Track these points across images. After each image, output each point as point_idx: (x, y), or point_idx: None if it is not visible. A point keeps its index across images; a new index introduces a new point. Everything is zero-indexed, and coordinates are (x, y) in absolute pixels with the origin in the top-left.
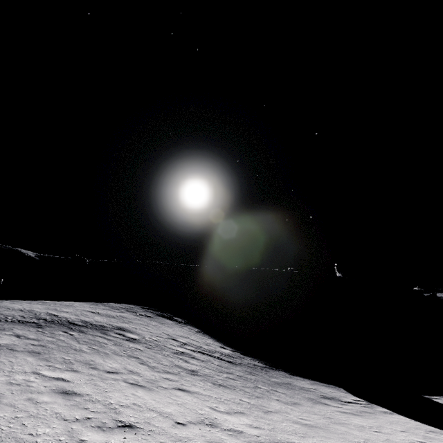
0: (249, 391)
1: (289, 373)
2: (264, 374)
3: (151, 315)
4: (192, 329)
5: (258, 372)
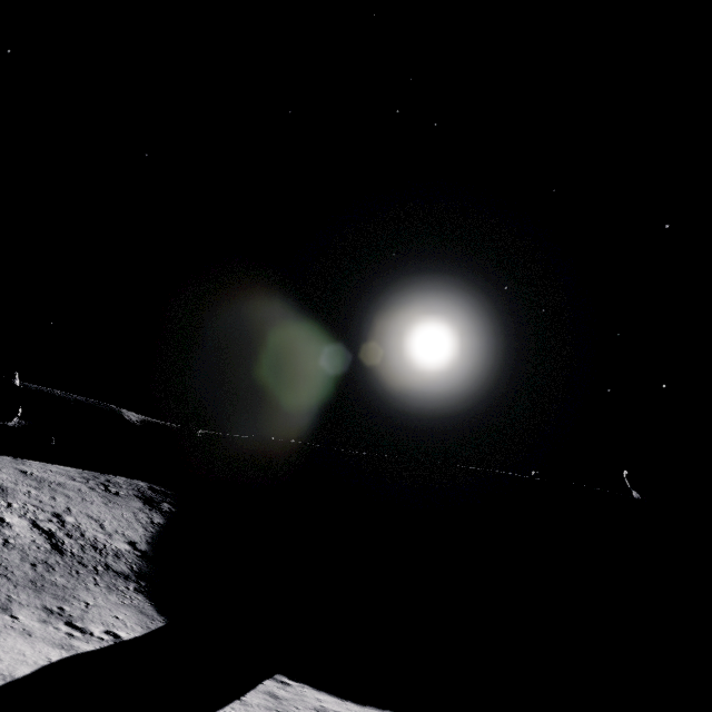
0: None
1: (144, 589)
2: (67, 572)
3: (123, 494)
4: (151, 519)
5: (65, 568)
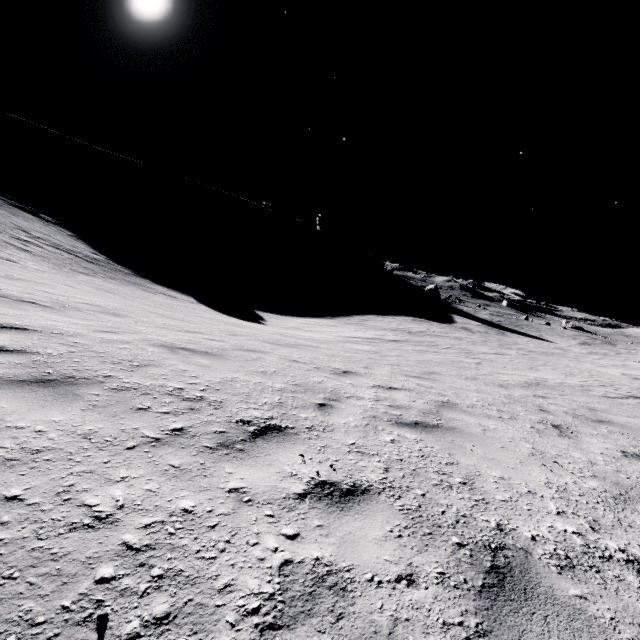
0: (80, 271)
1: (156, 283)
2: (121, 275)
3: None
4: (64, 232)
5: (116, 273)
